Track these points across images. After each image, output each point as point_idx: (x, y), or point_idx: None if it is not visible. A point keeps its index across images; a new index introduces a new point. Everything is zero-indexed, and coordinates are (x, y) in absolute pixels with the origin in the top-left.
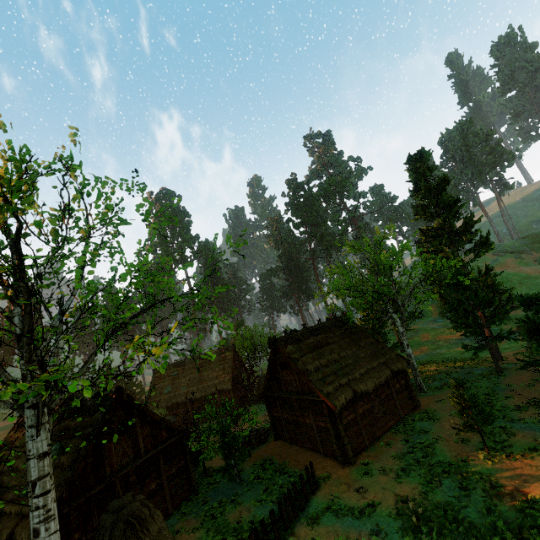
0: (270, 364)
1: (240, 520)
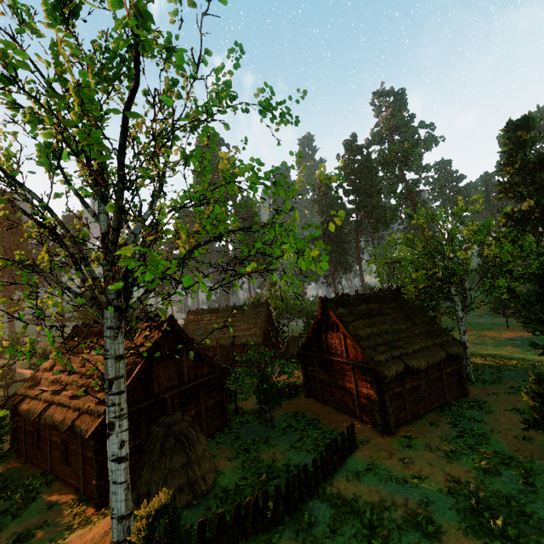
0: (315, 324)
1: (275, 460)
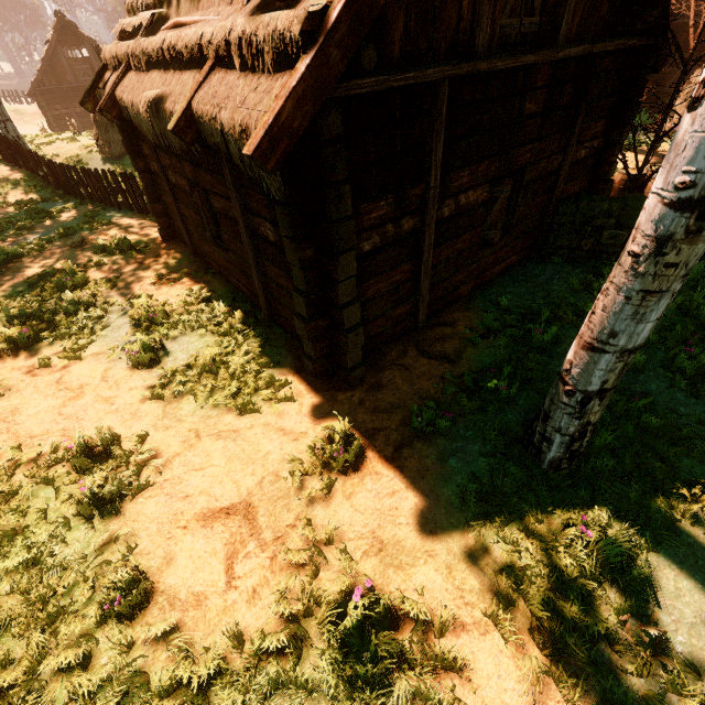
0: None
1: None
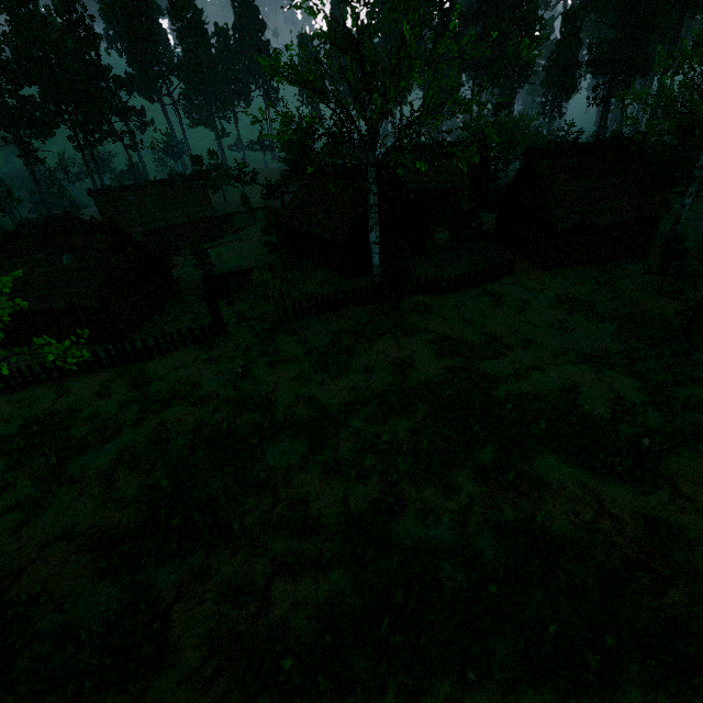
0: (517, 175)
1: (454, 274)
